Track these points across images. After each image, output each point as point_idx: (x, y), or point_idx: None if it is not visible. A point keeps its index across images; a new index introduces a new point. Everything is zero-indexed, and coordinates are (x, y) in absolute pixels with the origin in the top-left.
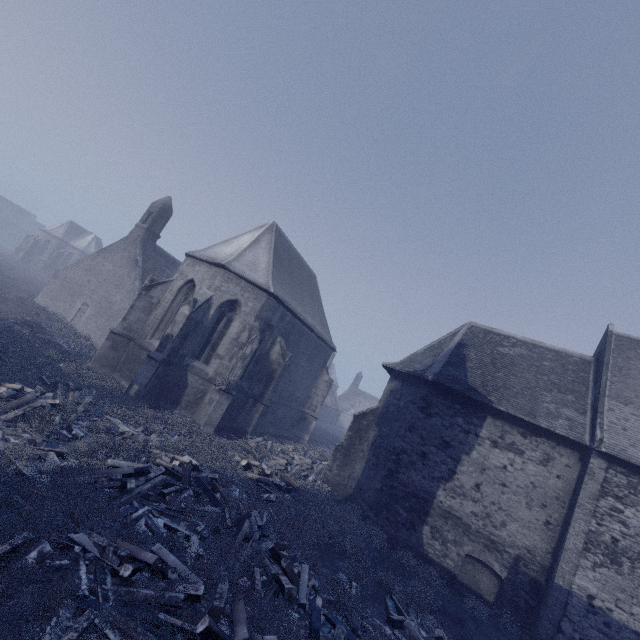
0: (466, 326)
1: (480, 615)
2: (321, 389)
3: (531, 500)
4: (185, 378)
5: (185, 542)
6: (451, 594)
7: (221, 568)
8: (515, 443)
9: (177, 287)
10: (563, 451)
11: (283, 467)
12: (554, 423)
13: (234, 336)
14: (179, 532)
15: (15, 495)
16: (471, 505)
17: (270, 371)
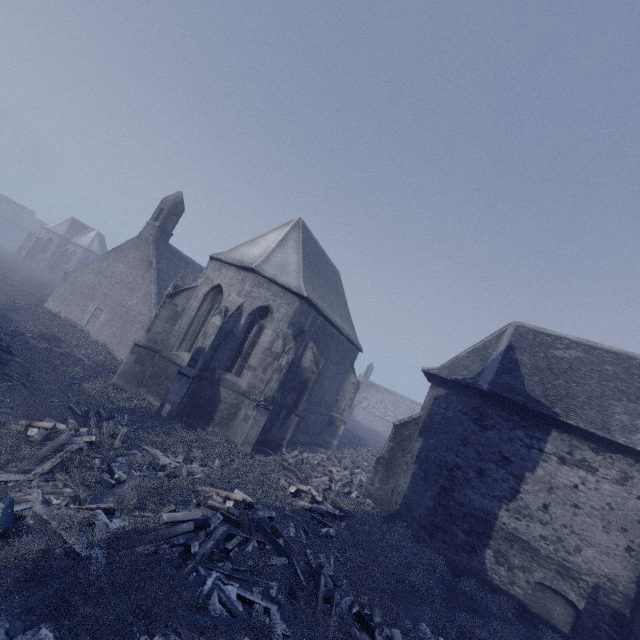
0: (512, 326)
1: None
2: (348, 392)
3: (609, 523)
4: (217, 393)
5: (264, 617)
6: (524, 627)
7: None
8: (586, 460)
9: (203, 293)
10: None
11: (327, 486)
12: (632, 438)
13: (267, 345)
14: (256, 604)
15: (73, 594)
16: (539, 528)
17: (303, 379)
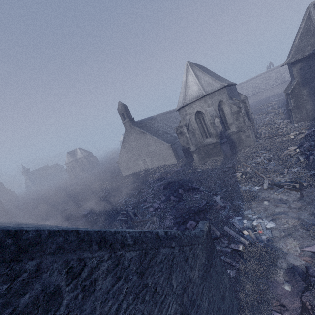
0: (311, 8)
1: None
2: None
3: None
4: (231, 139)
5: None
6: None
7: None
8: None
9: (194, 119)
10: None
11: (289, 130)
12: None
13: (230, 112)
14: None
15: None
16: None
17: None
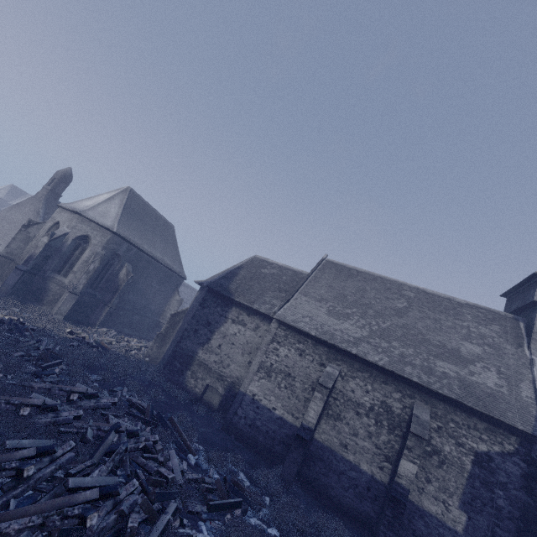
0: (251, 257)
1: (200, 412)
2: (173, 306)
3: (244, 351)
4: (46, 285)
5: None
6: (191, 405)
7: (0, 350)
8: (243, 320)
9: (48, 227)
10: (265, 322)
11: (109, 341)
12: (262, 306)
13: (85, 259)
14: None
15: None
16: (214, 357)
17: (117, 285)
